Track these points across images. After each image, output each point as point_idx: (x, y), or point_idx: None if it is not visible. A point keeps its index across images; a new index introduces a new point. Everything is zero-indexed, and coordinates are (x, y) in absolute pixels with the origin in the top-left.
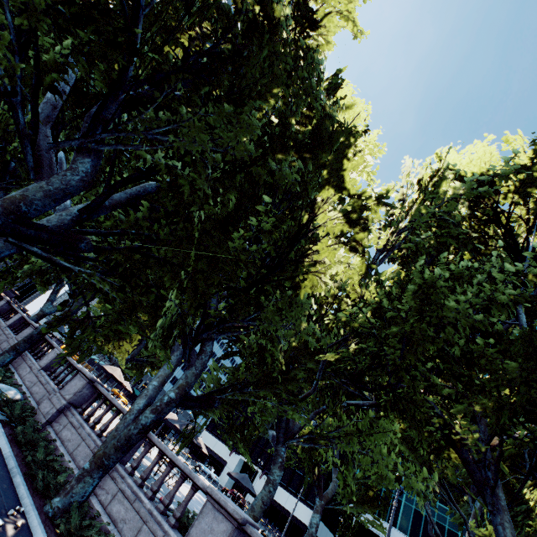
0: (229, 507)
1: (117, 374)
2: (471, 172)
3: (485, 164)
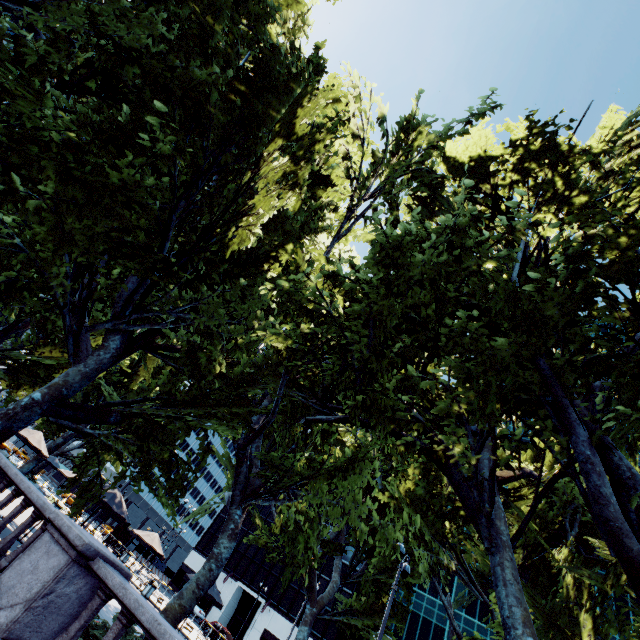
0: (72, 532)
1: (35, 439)
2: (468, 156)
3: (482, 145)
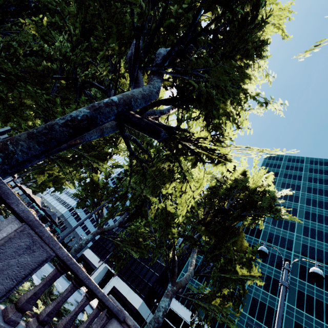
0: None
1: None
2: None
3: None
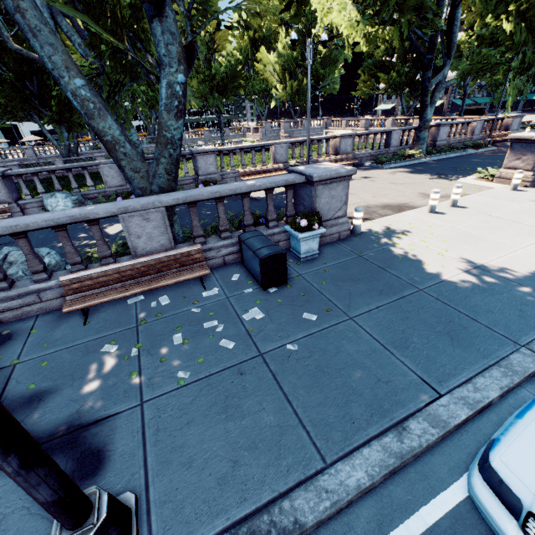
0: None
1: None
2: None
3: None
